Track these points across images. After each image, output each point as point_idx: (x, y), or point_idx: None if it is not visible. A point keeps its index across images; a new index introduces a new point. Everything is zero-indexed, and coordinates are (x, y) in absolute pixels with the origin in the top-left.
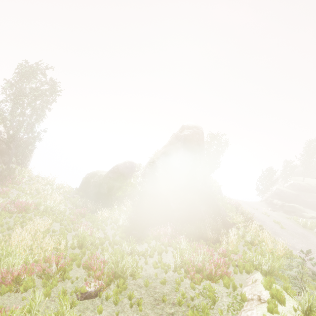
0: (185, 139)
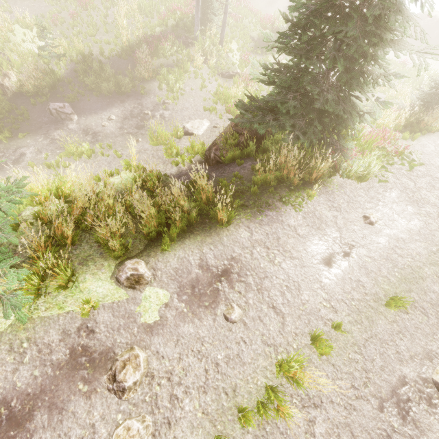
0: None
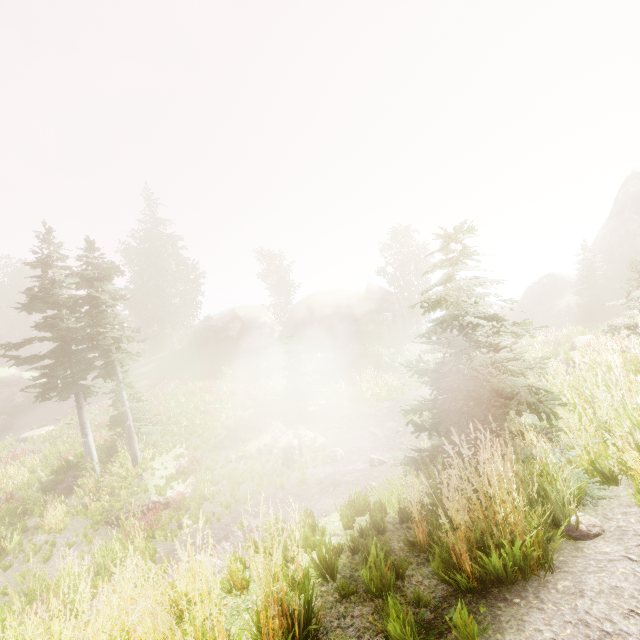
0: (637, 199)
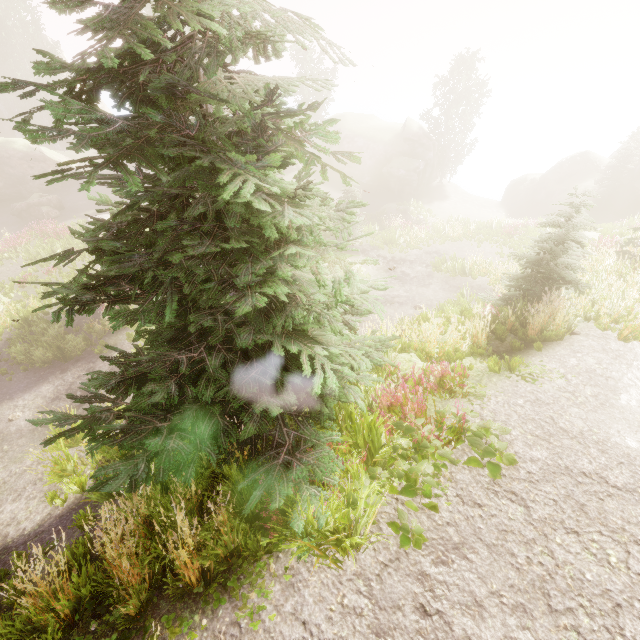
0: None
